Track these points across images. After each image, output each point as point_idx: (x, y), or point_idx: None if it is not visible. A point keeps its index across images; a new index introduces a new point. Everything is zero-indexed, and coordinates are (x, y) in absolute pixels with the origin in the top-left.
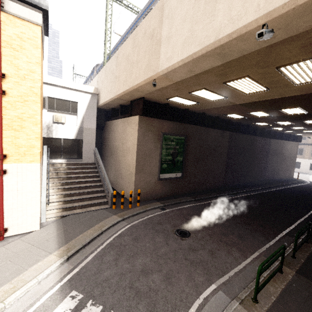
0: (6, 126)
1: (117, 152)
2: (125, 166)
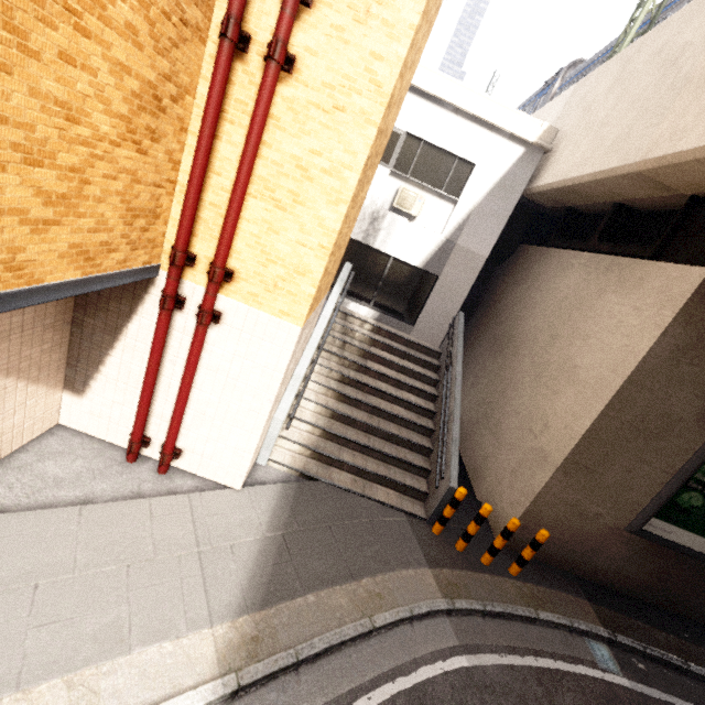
0: (260, 183)
1: (518, 354)
2: (524, 414)
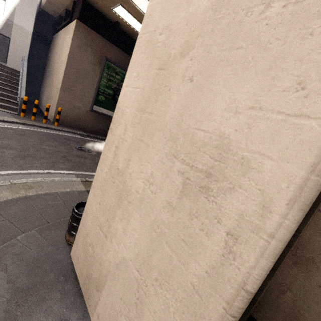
0: None
1: (54, 70)
2: (55, 84)
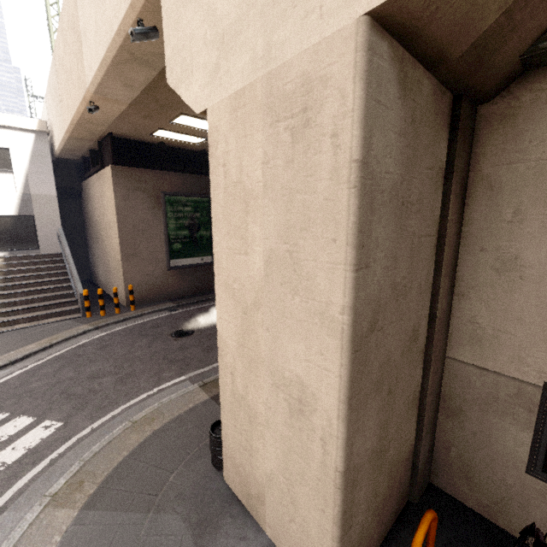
0: None
1: (101, 233)
2: (111, 254)
